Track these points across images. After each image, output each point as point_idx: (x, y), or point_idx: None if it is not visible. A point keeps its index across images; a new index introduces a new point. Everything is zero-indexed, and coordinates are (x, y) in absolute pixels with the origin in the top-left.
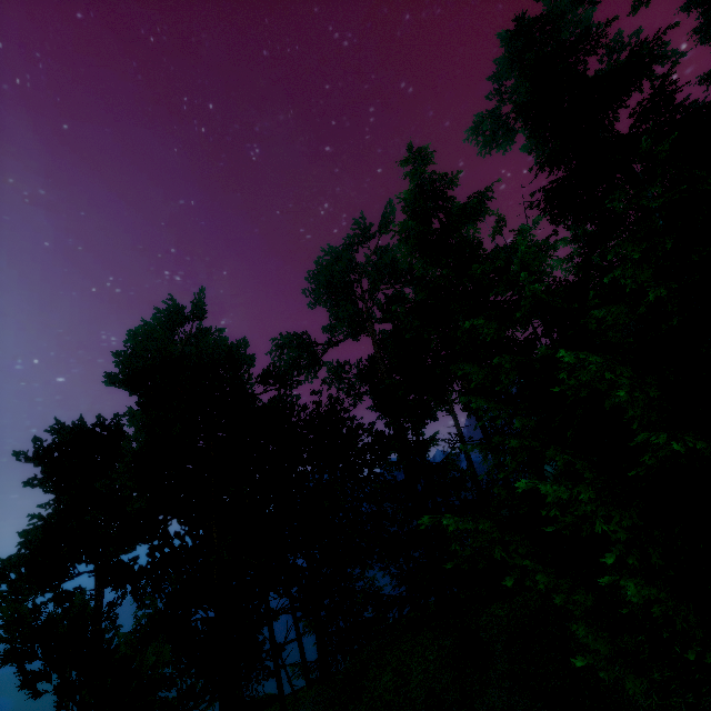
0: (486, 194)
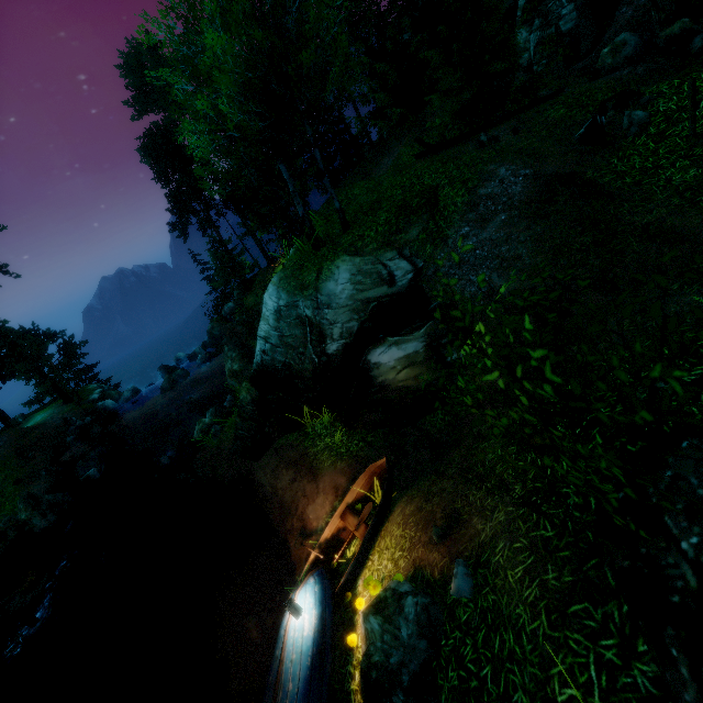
0: None
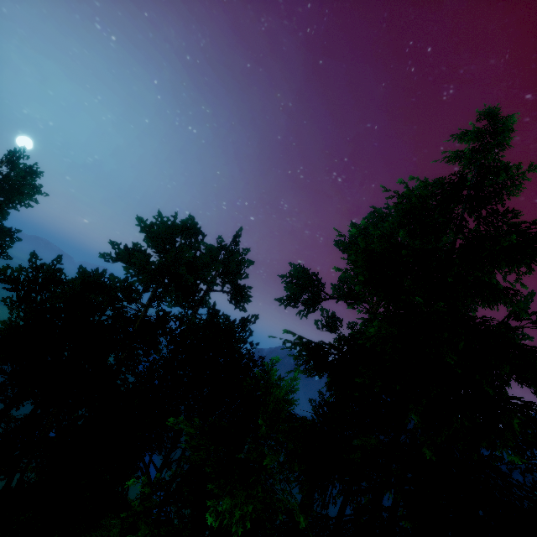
0: None
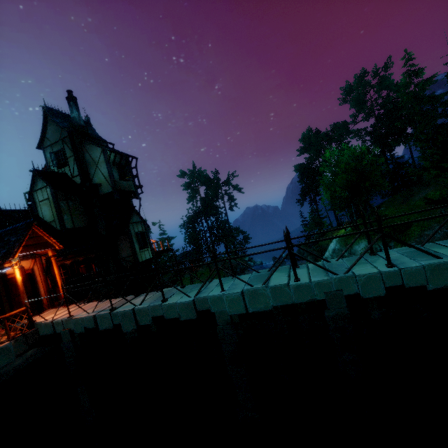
0: (434, 76)
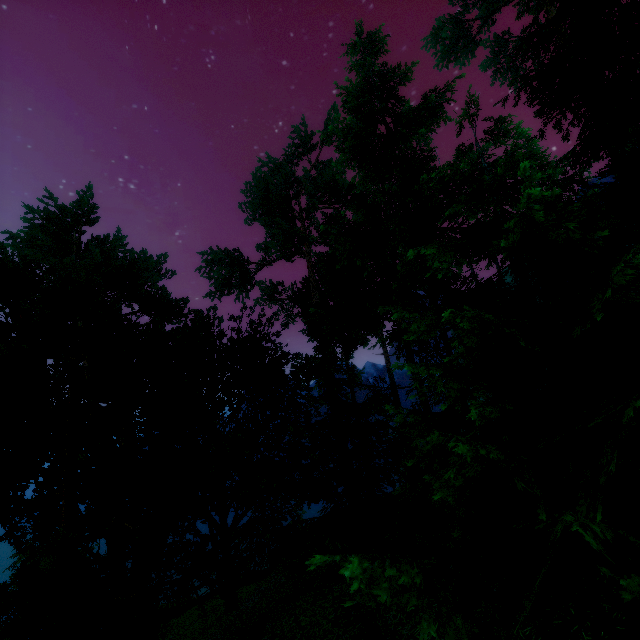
0: (444, 95)
